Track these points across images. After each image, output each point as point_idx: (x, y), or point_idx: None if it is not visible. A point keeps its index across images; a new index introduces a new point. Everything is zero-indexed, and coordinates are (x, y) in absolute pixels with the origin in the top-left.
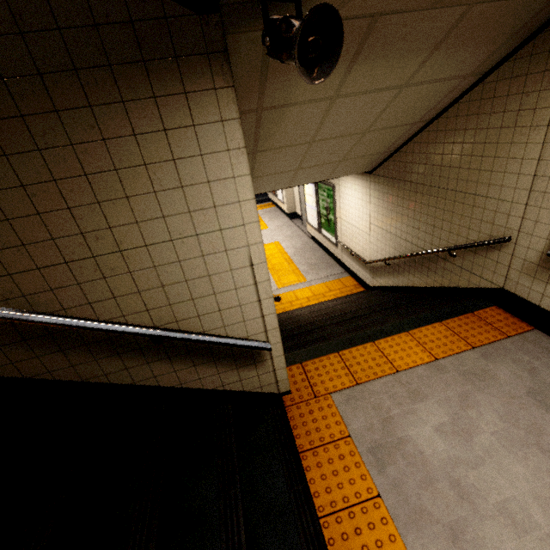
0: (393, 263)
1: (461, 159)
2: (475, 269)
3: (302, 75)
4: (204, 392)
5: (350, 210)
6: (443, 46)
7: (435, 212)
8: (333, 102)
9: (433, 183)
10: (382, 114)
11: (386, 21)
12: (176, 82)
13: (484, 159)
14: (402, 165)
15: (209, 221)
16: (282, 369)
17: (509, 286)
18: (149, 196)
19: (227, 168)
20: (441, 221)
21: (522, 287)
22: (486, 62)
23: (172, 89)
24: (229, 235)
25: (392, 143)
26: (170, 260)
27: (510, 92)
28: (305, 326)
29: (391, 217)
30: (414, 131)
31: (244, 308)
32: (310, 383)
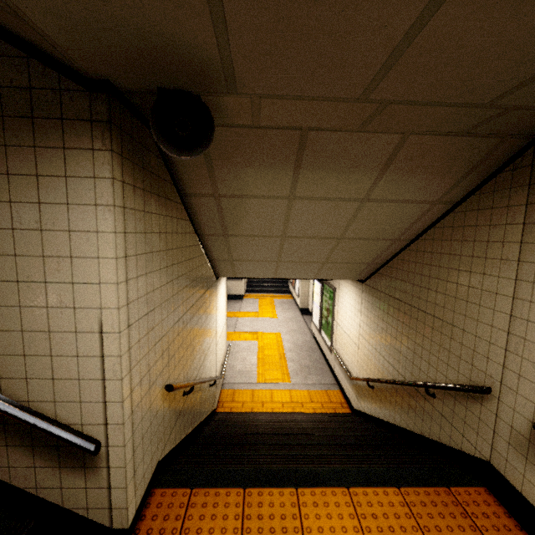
0: (376, 386)
1: (437, 282)
2: (456, 421)
3: (165, 147)
4: (11, 489)
5: (344, 316)
6: (392, 169)
7: (415, 336)
8: (292, 202)
9: (413, 303)
10: (352, 224)
11: (317, 136)
12: (58, 138)
13: (459, 286)
14: (388, 279)
15: (62, 270)
16: (120, 490)
17: (496, 461)
18: (6, 231)
19: (92, 221)
20: (420, 348)
21: (513, 469)
22: (451, 192)
23: (52, 143)
24: (82, 291)
25: (376, 256)
26: (11, 303)
27: (478, 222)
28: (244, 437)
29: (377, 332)
30: (397, 248)
31: (84, 383)
32: (183, 526)
